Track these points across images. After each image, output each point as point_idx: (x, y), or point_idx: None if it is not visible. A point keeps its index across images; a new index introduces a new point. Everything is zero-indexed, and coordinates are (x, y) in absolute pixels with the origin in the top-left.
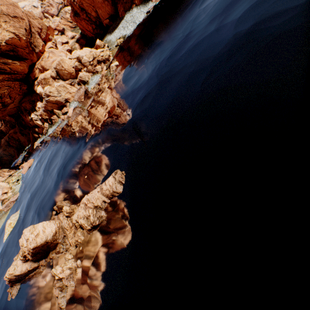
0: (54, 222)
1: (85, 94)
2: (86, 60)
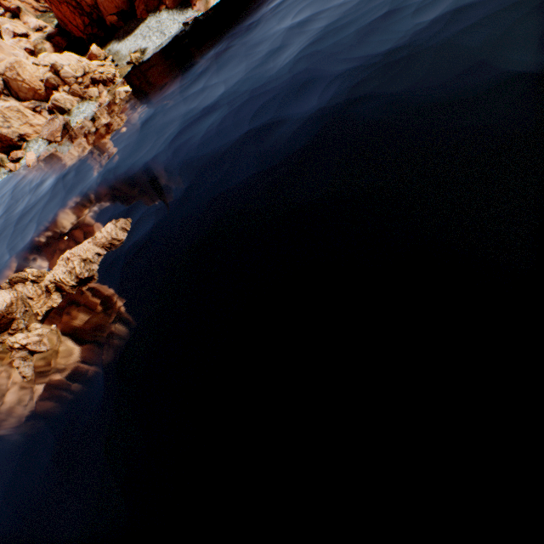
0: (8, 291)
1: (63, 130)
2: (70, 74)
